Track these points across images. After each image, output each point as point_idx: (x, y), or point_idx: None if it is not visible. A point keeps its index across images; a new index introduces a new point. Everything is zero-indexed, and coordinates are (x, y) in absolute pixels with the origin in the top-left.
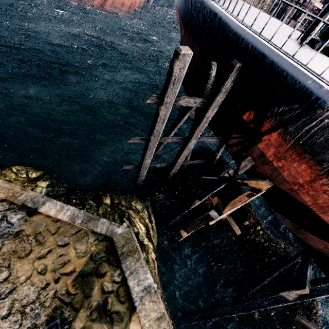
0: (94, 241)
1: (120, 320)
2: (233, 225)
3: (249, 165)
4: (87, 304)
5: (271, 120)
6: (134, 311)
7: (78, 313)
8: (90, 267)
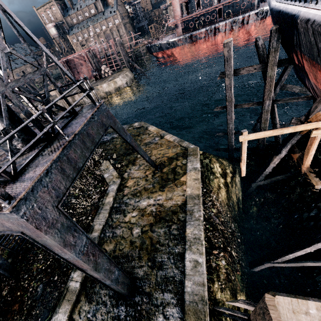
0: (180, 149)
1: (178, 175)
2: (311, 177)
3: (319, 105)
4: (169, 166)
5: (298, 52)
6: (186, 174)
7: (165, 167)
8: (174, 156)
